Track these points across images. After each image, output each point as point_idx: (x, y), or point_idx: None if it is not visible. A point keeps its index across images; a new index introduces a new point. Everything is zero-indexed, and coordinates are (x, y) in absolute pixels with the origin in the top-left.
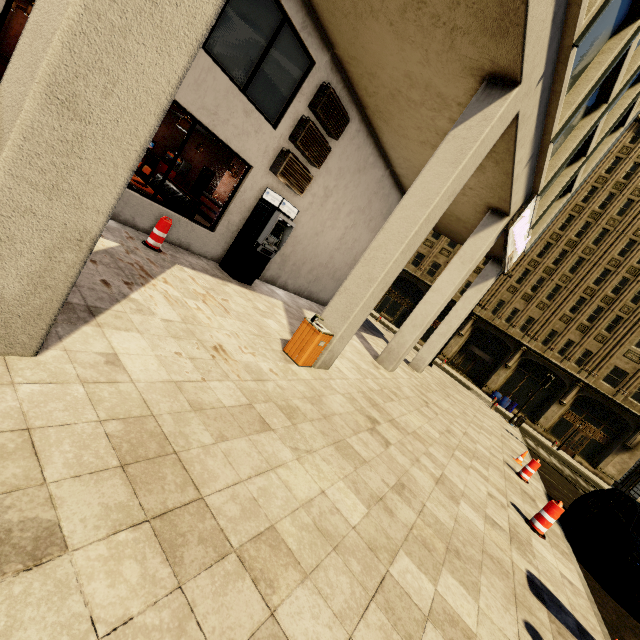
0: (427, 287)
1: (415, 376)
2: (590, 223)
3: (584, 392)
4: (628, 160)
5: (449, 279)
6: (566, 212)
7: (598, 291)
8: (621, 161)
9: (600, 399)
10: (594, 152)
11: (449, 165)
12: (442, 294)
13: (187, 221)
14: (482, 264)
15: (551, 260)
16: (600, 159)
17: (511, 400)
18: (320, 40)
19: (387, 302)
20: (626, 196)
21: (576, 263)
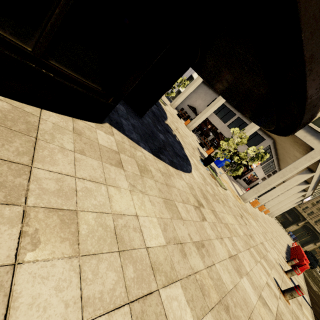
0: (274, 187)
1: (272, 219)
2: None
3: None
4: None
5: (288, 204)
6: None
7: None
8: None
9: None
10: None
11: (294, 197)
12: (285, 206)
13: (247, 185)
14: None
15: None
16: None
17: (295, 236)
18: (278, 166)
19: None
20: None
21: None
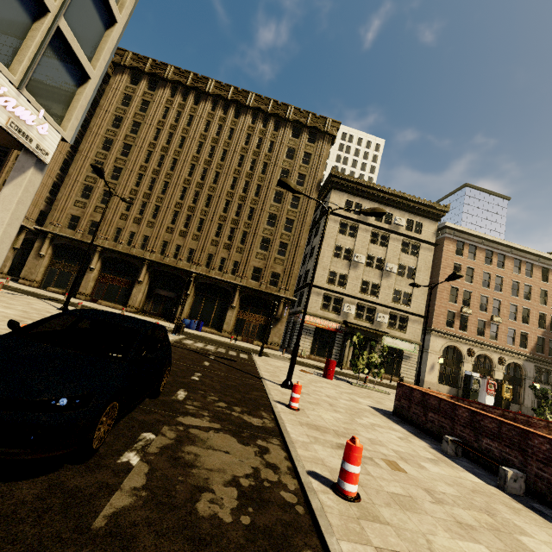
0: (93, 247)
1: None
2: (207, 169)
3: (243, 292)
4: (214, 122)
5: None
6: (188, 162)
7: (227, 217)
8: (211, 123)
9: (254, 293)
10: (101, 43)
11: None
12: None
13: None
14: (139, 214)
15: (190, 200)
16: (112, 53)
17: (198, 321)
18: None
19: (53, 275)
20: (222, 147)
21: (208, 200)
